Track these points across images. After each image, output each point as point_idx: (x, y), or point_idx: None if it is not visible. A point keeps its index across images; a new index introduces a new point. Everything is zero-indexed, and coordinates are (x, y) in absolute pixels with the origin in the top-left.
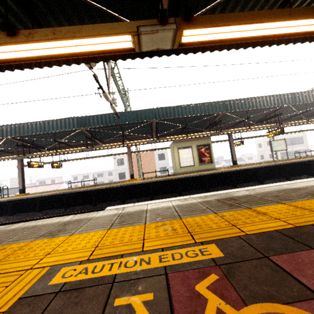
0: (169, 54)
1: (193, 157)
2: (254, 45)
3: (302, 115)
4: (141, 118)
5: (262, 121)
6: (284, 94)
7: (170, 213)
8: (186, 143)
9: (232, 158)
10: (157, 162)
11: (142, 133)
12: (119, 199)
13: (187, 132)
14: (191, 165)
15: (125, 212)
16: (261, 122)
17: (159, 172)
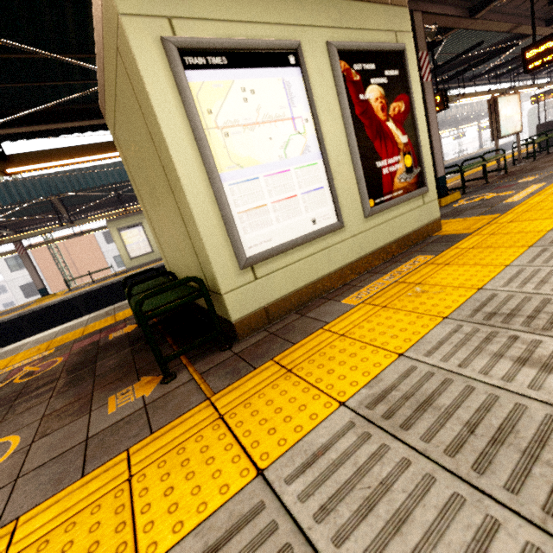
0: (15, 139)
1: (148, 240)
2: None
3: None
4: (19, 196)
5: None
6: None
7: (50, 337)
8: (130, 219)
9: None
10: (106, 248)
11: (37, 212)
12: (25, 337)
13: (131, 198)
14: (147, 252)
15: (4, 351)
16: None
17: (115, 265)
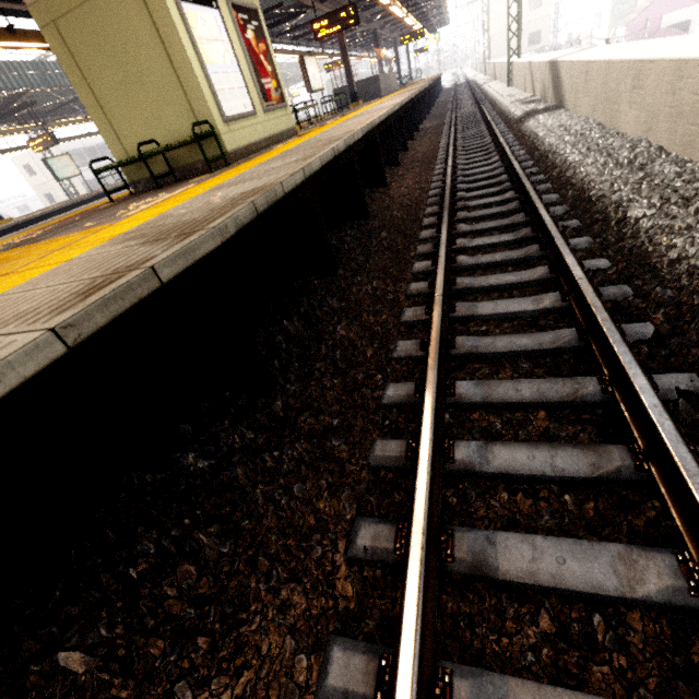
0: None
1: None
2: None
3: (76, 104)
4: None
5: (4, 116)
6: (19, 62)
7: None
8: None
9: None
10: None
11: None
12: None
13: None
14: None
15: None
16: (3, 118)
17: None
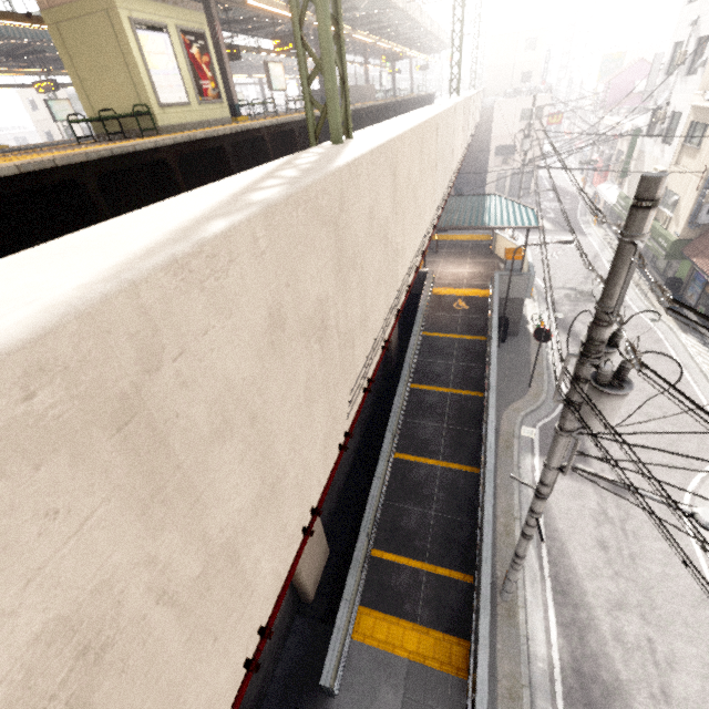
0: None
1: None
2: None
3: None
4: None
5: (16, 57)
6: None
7: None
8: None
9: None
10: None
11: None
12: None
13: None
14: None
15: None
16: (14, 59)
17: None
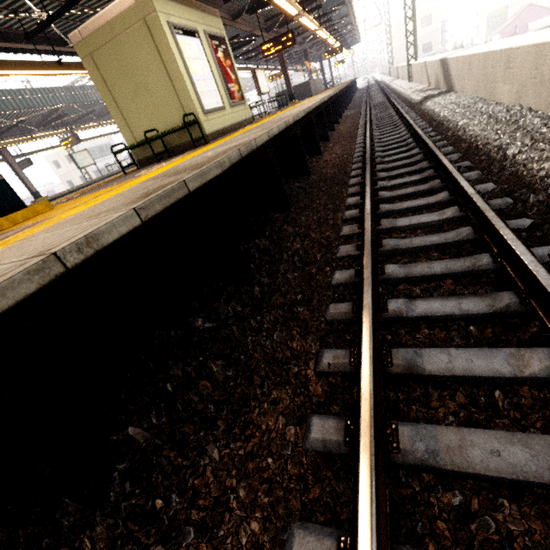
0: None
1: None
2: (5, 50)
3: (92, 115)
4: None
5: (45, 125)
6: (56, 88)
7: None
8: None
9: (29, 188)
10: None
11: None
12: None
13: None
14: None
15: None
16: (44, 127)
17: None
